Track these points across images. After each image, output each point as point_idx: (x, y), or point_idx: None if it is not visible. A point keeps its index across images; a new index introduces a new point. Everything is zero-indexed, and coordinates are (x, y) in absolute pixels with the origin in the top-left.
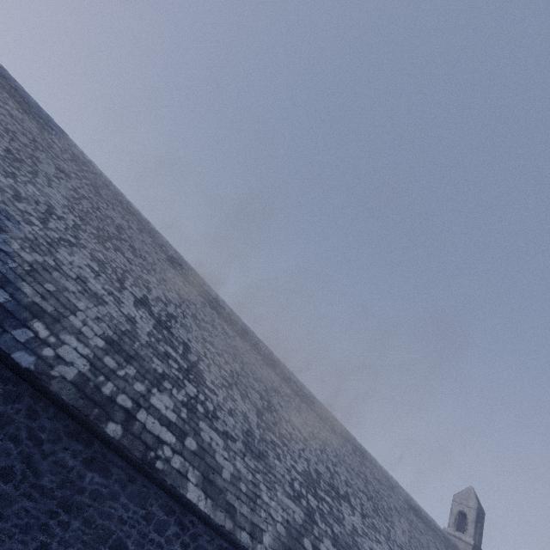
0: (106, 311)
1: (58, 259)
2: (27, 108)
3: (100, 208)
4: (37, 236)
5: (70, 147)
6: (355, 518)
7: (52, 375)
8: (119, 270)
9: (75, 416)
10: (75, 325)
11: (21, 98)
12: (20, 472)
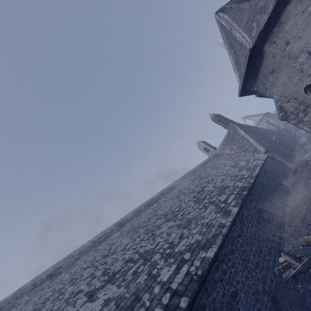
0: None
1: None
2: None
3: None
4: None
5: None
6: (210, 186)
7: None
8: None
9: None
10: None
11: None
12: None
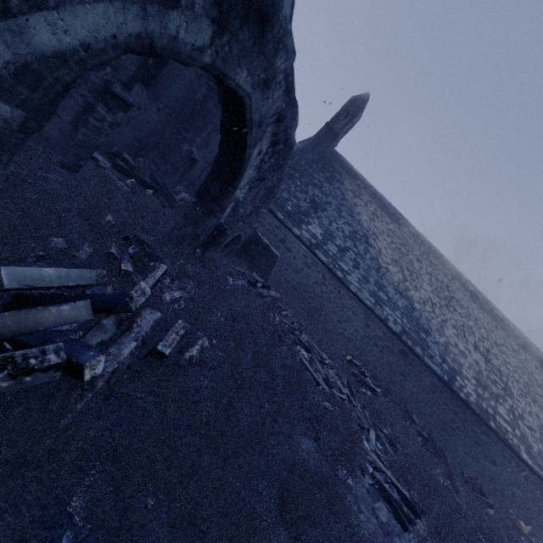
0: (469, 361)
1: (446, 336)
2: (389, 213)
3: (437, 276)
4: (437, 325)
5: (408, 228)
6: None
7: (470, 401)
8: (460, 327)
9: (480, 417)
10: (464, 374)
11: (384, 206)
12: (462, 428)
